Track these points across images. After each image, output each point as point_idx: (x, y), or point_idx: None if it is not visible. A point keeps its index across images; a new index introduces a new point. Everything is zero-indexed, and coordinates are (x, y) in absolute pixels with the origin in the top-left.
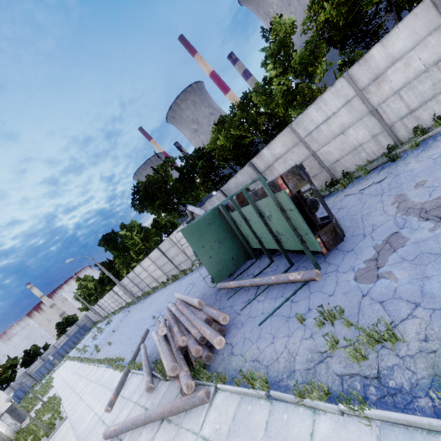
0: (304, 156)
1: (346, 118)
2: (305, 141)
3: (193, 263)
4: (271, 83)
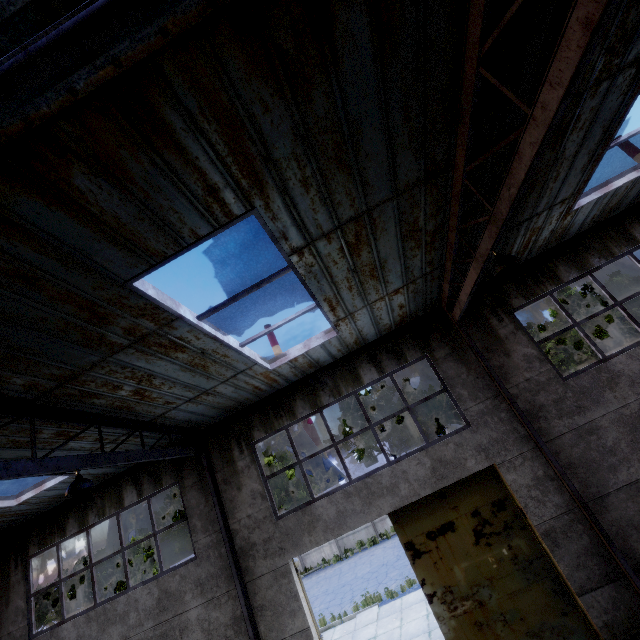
0: None
1: None
2: None
3: None
4: (547, 351)
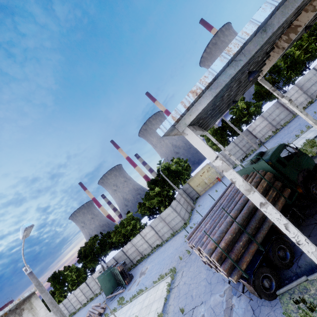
0: (135, 249)
1: (142, 242)
2: (134, 246)
3: (101, 289)
4: (127, 226)
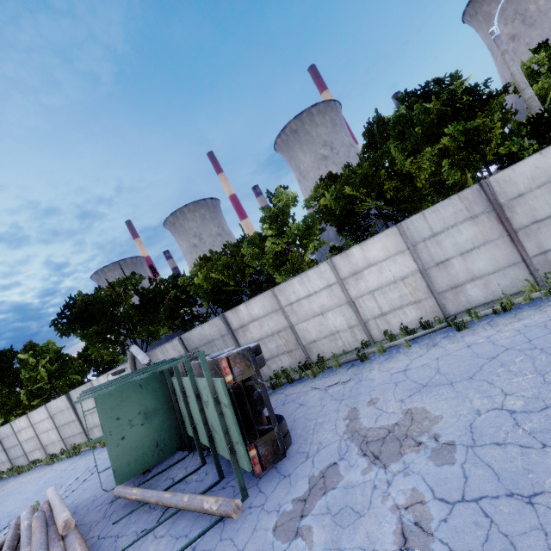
0: (282, 325)
1: (326, 300)
2: (285, 310)
3: None
4: (265, 240)
